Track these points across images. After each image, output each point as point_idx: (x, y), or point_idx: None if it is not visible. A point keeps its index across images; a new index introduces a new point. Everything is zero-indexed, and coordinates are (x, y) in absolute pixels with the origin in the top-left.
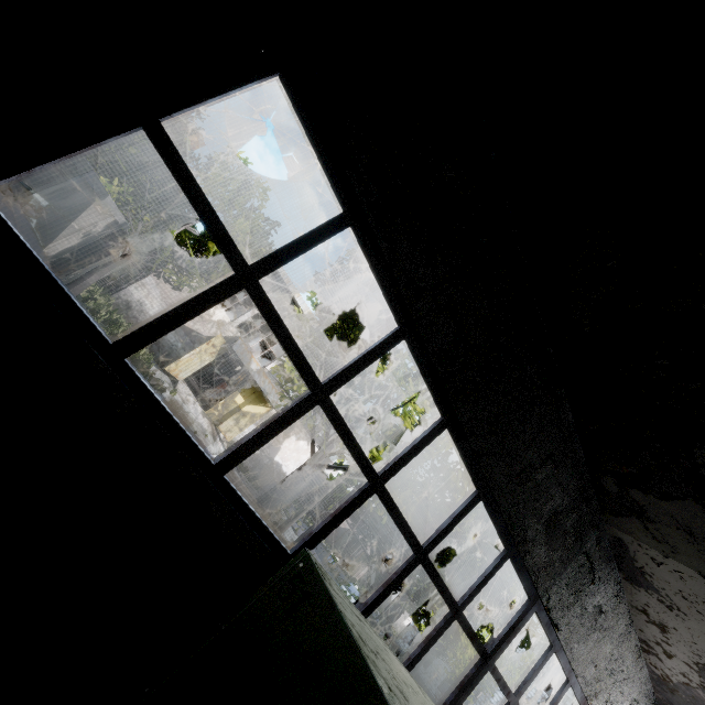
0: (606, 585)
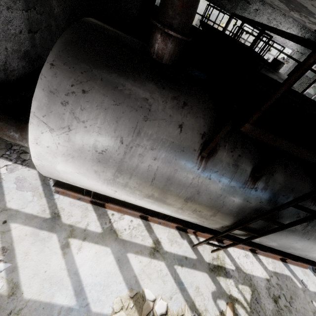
0: (256, 4)
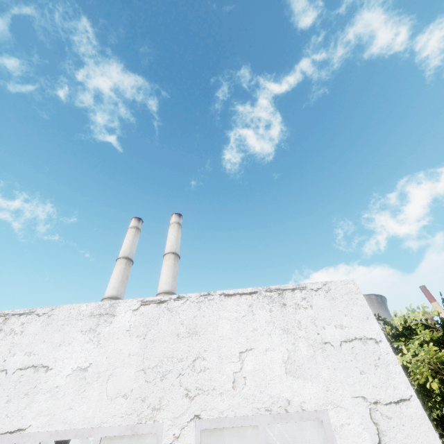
0: None
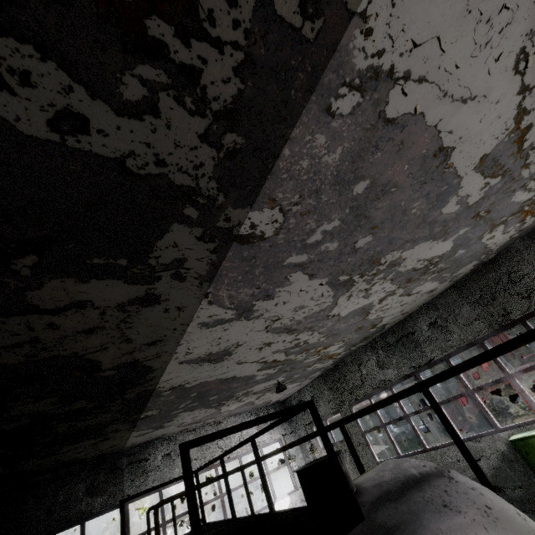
0: (158, 449)
